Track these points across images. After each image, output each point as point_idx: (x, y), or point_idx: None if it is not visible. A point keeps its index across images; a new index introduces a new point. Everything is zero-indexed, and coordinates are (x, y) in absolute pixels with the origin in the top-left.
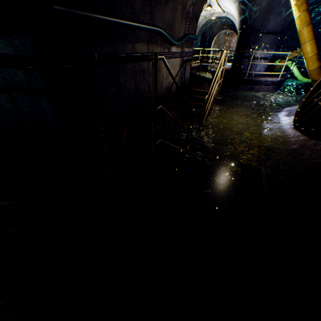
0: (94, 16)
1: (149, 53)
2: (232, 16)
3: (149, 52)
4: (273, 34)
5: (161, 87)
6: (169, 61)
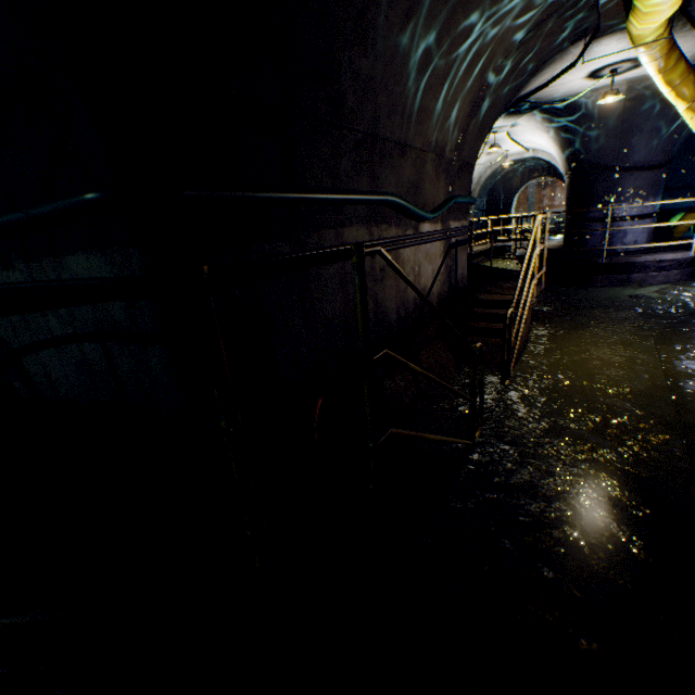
0: (257, 195)
1: (372, 242)
2: (546, 154)
3: (372, 240)
4: (648, 169)
5: (404, 300)
6: (417, 250)
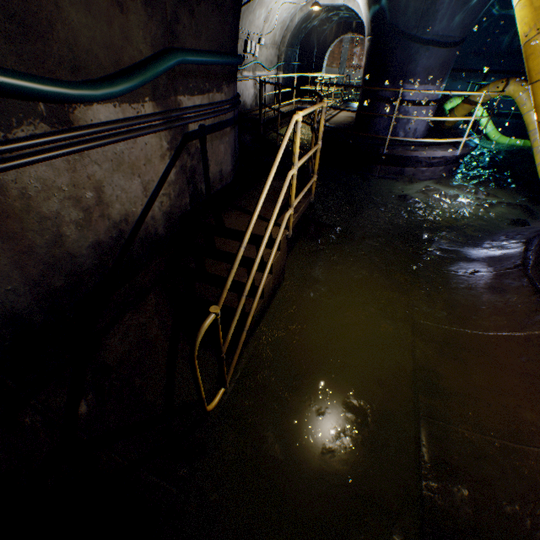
0: None
1: None
2: (357, 5)
3: None
4: (444, 46)
5: (57, 259)
6: (83, 160)
